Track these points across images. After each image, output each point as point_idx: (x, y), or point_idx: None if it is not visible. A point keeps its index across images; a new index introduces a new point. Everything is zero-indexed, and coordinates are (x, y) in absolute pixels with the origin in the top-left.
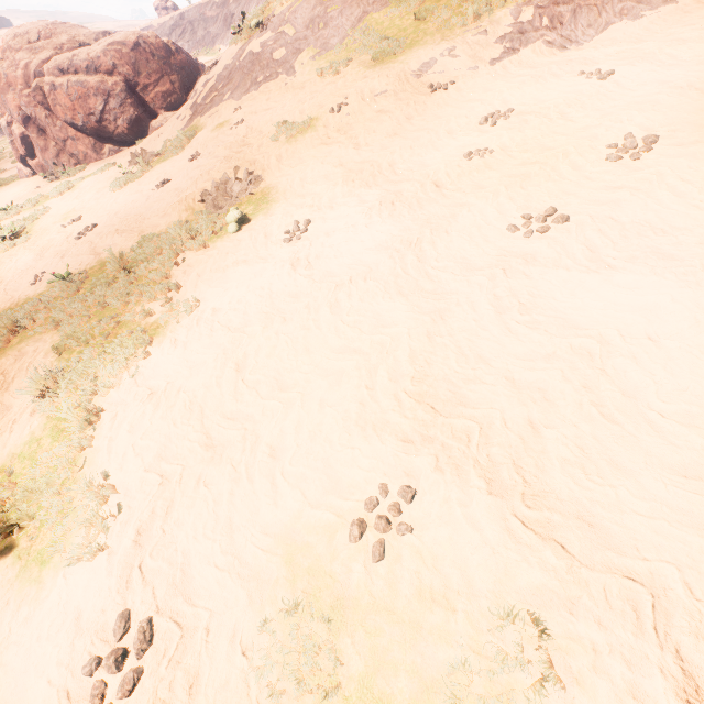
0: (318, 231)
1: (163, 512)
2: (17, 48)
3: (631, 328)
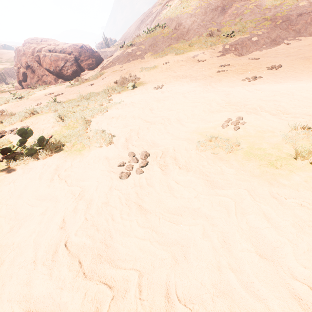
0: (168, 86)
1: (135, 134)
2: (31, 43)
3: (297, 89)
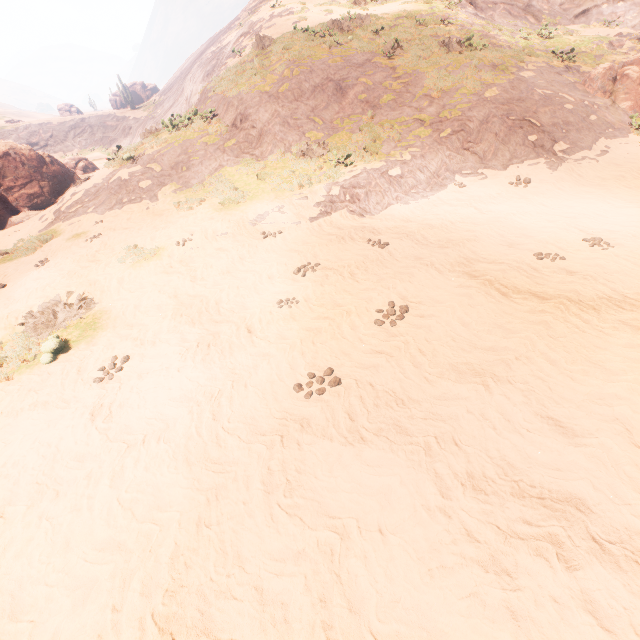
0: (132, 371)
1: None
2: None
3: (368, 517)
